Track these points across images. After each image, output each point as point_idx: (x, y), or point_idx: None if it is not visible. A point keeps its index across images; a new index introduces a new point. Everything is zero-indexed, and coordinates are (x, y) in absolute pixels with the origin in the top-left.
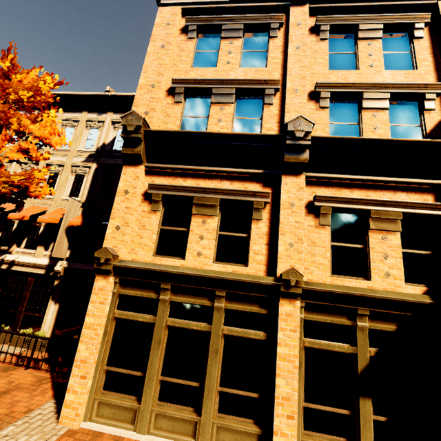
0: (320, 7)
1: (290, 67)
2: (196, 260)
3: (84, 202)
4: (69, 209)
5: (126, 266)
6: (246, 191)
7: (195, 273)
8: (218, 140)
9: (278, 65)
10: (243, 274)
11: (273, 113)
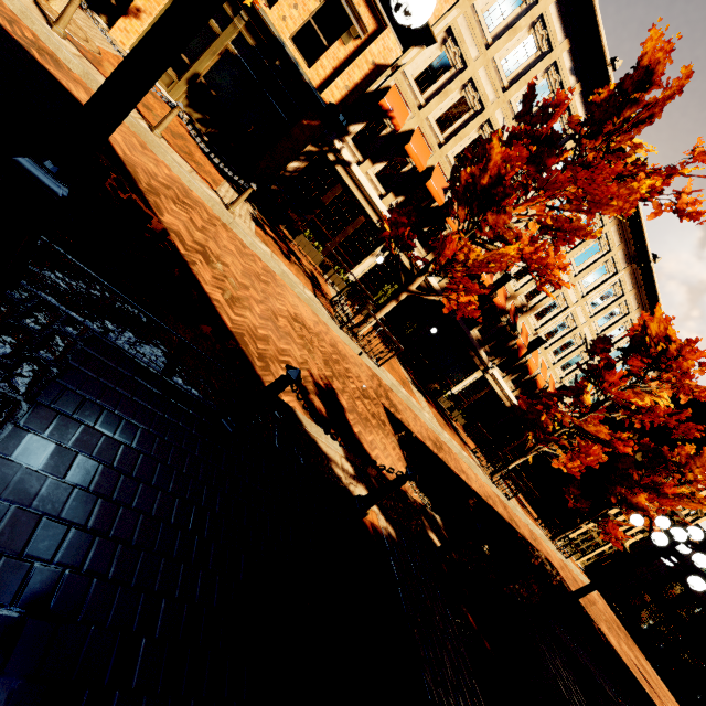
0: None
1: None
2: None
3: None
4: None
5: None
6: None
7: None
8: None
9: None
10: None
11: None
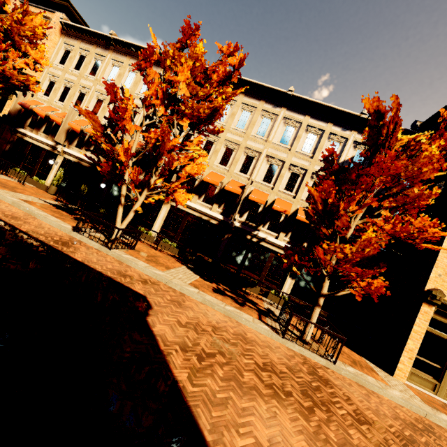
0: None
1: None
2: None
3: None
4: None
5: None
6: None
7: None
8: None
9: None
10: None
11: None
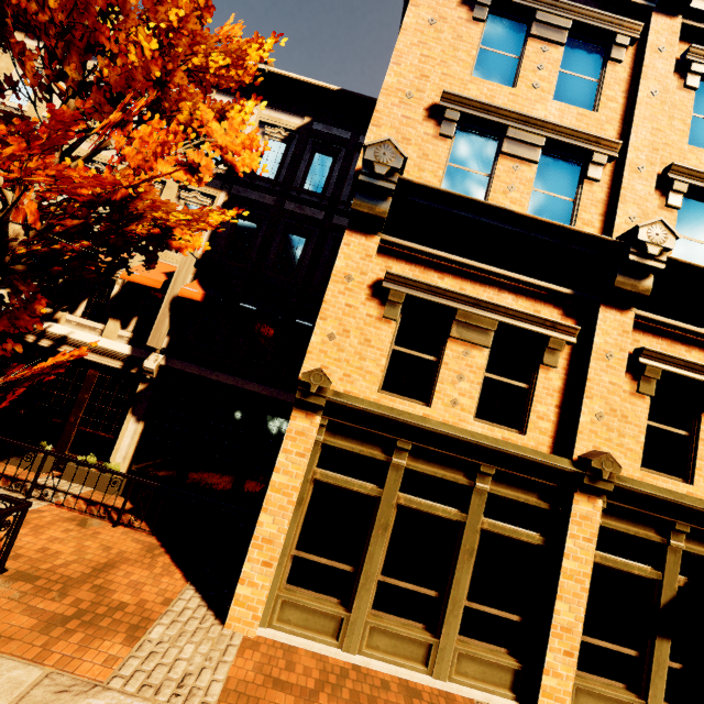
0: (697, 29)
1: (637, 124)
2: (447, 412)
3: (199, 259)
4: (180, 267)
5: (349, 404)
6: (542, 319)
7: (460, 436)
8: (515, 224)
9: (616, 114)
10: (526, 448)
11: (597, 197)
